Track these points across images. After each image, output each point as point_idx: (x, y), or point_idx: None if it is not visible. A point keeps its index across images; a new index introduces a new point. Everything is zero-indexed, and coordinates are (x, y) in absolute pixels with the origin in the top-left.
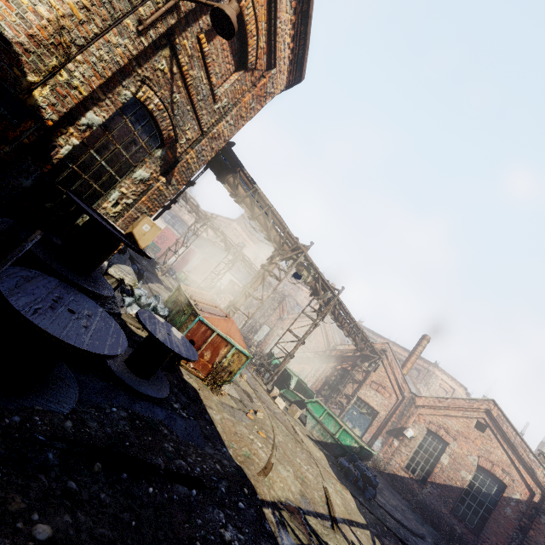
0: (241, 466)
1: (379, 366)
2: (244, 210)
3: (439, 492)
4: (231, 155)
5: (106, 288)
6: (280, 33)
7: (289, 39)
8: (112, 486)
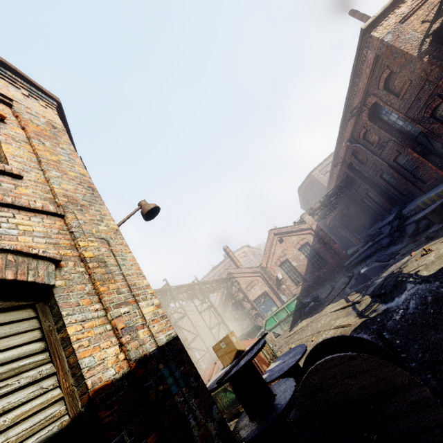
0: (350, 332)
1: (237, 280)
2: None
3: (309, 272)
4: None
5: (273, 387)
6: None
7: None
8: (408, 349)
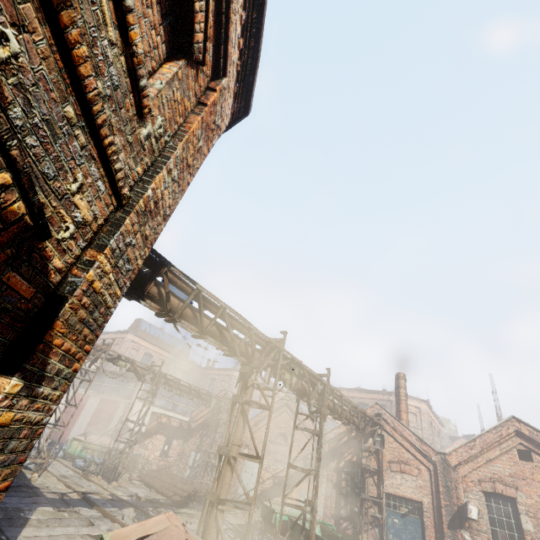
0: None
1: (384, 437)
2: (185, 328)
3: None
4: None
5: None
6: (233, 3)
7: (238, 28)
8: None
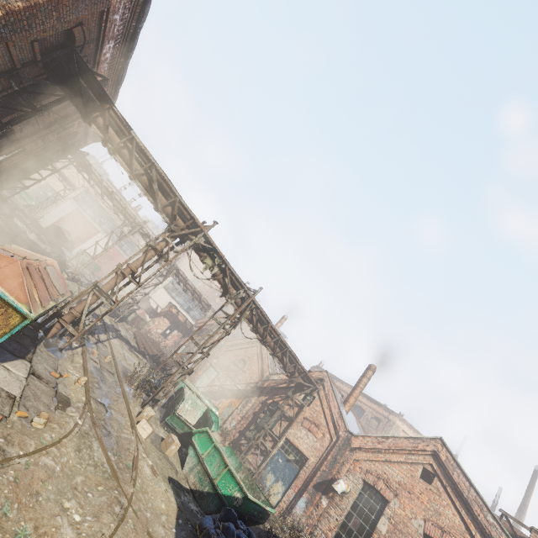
0: None
1: (314, 399)
2: (123, 166)
3: None
4: (97, 87)
5: None
6: None
7: None
8: None
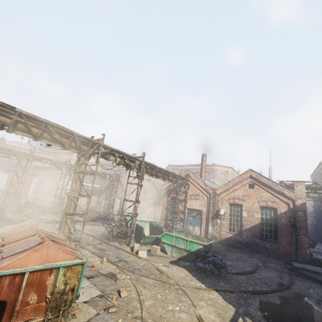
0: None
1: (189, 185)
2: (24, 136)
3: (251, 233)
4: None
5: None
6: None
7: None
8: None
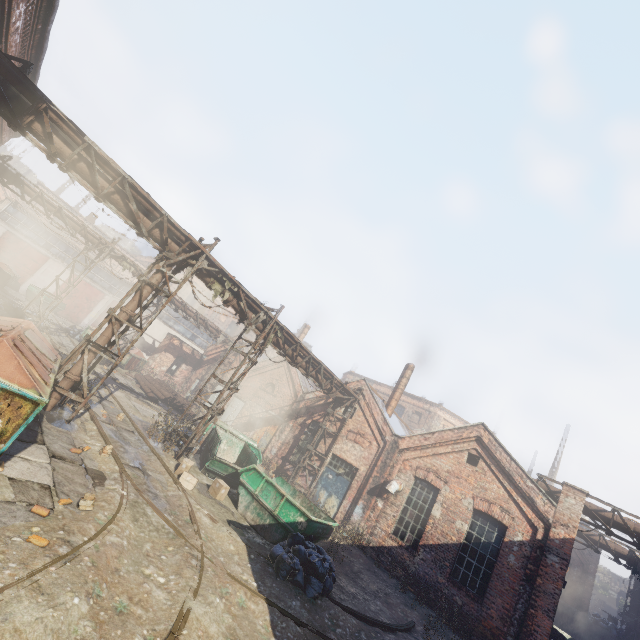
0: None
1: (356, 410)
2: (84, 186)
3: (434, 556)
4: (20, 79)
5: None
6: None
7: None
8: None
